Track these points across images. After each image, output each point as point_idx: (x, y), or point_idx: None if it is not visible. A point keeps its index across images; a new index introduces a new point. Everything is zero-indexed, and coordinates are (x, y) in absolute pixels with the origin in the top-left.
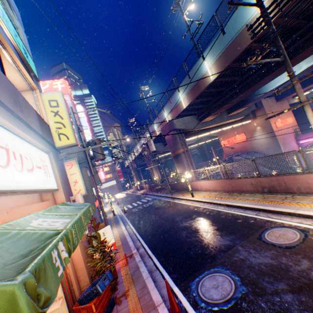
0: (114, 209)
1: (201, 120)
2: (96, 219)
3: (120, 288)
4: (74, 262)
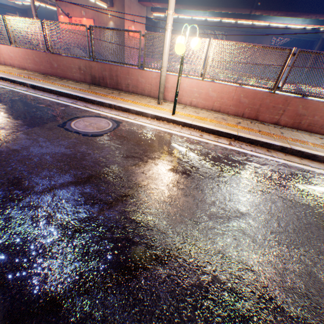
0: None
1: None
2: None
3: None
4: None
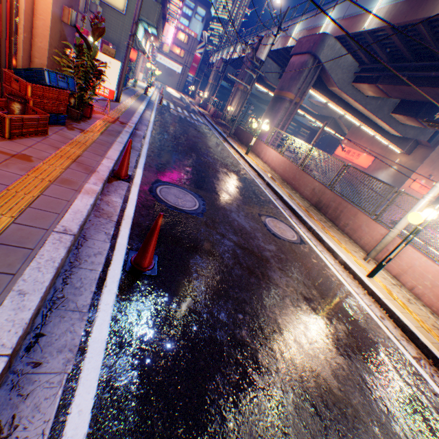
0: (150, 91)
1: (357, 82)
2: (103, 23)
3: (82, 125)
4: (35, 30)
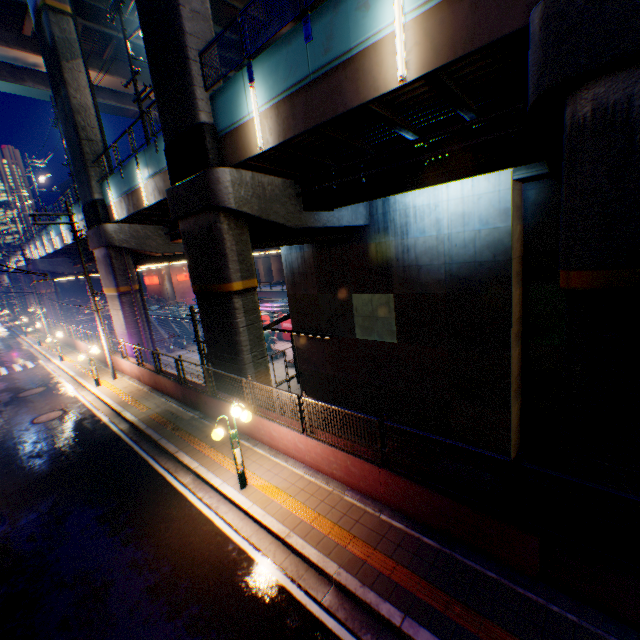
0: None
1: (75, 265)
2: None
3: None
4: None
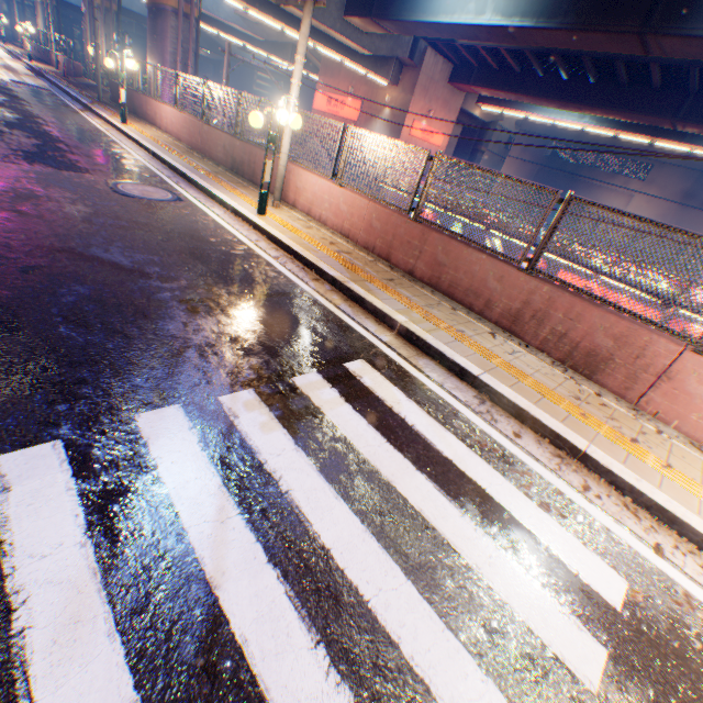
0: None
1: None
2: None
3: None
4: None
